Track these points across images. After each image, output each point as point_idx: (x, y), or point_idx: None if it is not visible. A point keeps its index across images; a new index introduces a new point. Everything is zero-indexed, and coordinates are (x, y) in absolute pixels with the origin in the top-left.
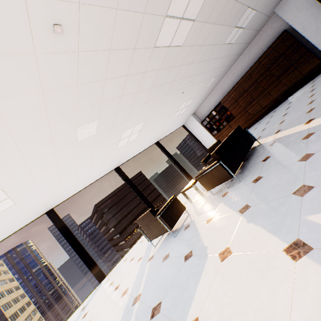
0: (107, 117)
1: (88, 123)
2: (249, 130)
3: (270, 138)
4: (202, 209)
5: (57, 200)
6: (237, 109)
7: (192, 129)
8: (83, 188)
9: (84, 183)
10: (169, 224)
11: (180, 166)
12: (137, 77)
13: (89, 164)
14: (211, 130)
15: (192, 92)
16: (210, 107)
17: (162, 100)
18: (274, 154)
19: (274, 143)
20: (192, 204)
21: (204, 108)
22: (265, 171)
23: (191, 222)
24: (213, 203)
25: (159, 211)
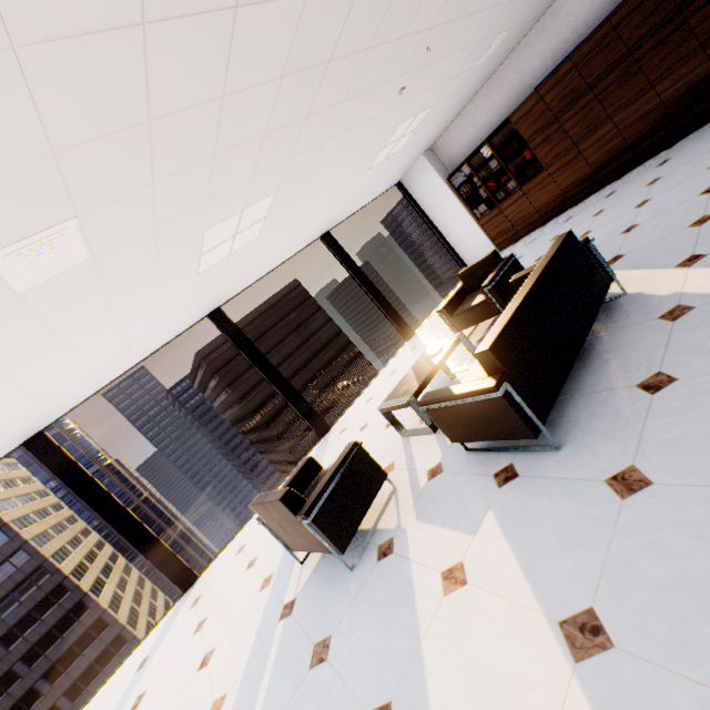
0: (113, 201)
1: (32, 235)
2: (577, 211)
3: (663, 282)
4: (433, 497)
5: (46, 415)
6: (554, 145)
7: (422, 195)
8: (123, 372)
9: (121, 364)
10: (336, 541)
11: (385, 301)
12: (203, 34)
13: (112, 329)
14: (473, 202)
15: (431, 86)
16: (479, 133)
17: (330, 119)
18: (690, 374)
19: (682, 315)
20: (407, 449)
21: (462, 133)
22: (659, 453)
23: (398, 535)
24: (466, 496)
25: (309, 504)
